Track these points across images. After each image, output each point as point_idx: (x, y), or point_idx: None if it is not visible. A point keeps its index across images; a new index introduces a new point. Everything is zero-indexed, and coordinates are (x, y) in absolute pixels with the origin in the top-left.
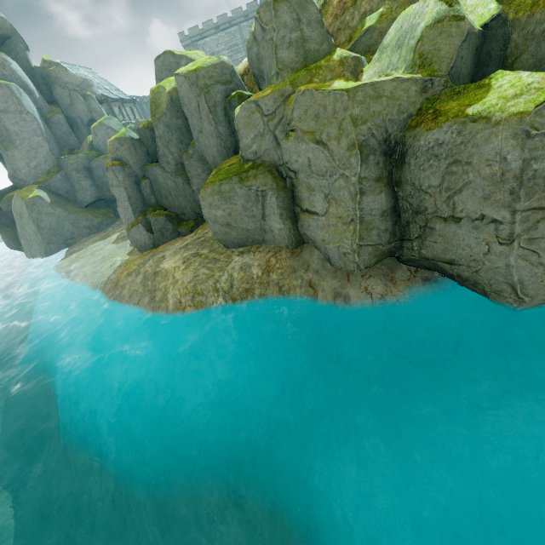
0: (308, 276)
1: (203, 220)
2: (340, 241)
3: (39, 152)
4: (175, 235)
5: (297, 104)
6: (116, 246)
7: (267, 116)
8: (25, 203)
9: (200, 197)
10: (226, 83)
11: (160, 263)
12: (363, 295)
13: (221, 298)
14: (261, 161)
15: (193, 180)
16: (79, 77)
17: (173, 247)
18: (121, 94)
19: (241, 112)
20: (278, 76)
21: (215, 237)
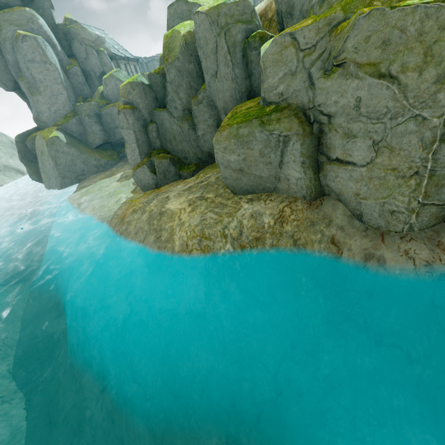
0: (330, 231)
1: (204, 165)
2: (388, 197)
3: (59, 99)
4: (177, 177)
5: (355, 30)
6: (120, 184)
7: (304, 50)
8: (46, 142)
9: (214, 141)
10: (246, 23)
11: (165, 203)
12: (402, 260)
13: (229, 244)
14: (286, 103)
15: (199, 126)
16: (94, 35)
17: (176, 189)
18: (127, 53)
19: (271, 48)
20: (323, 2)
21: (218, 182)
